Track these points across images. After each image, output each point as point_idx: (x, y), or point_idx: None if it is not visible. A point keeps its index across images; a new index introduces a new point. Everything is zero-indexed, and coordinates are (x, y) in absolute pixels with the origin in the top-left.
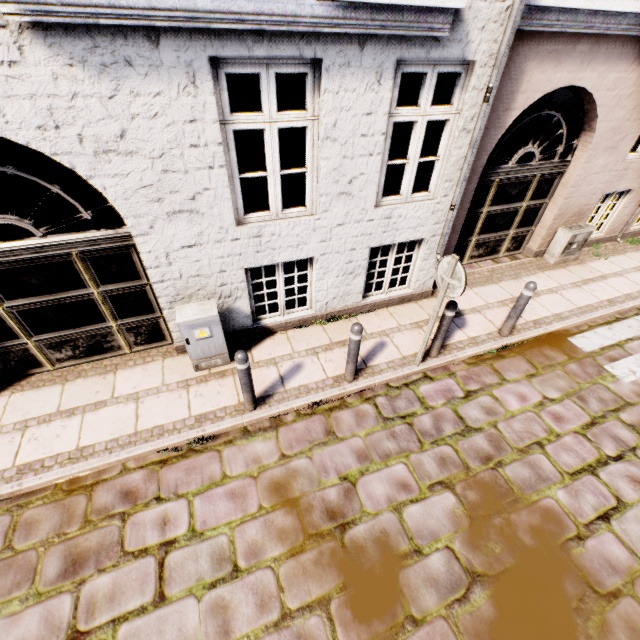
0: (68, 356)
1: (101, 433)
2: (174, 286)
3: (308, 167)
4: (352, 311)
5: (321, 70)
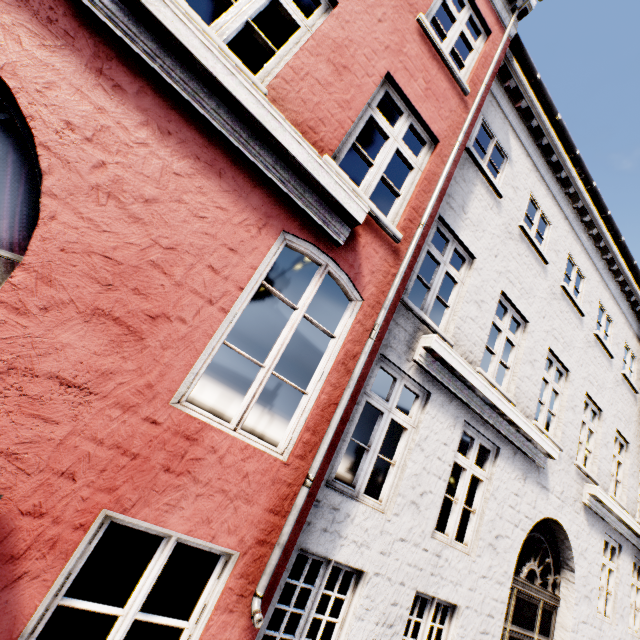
0: None
1: None
2: None
3: (611, 591)
4: None
5: (619, 549)
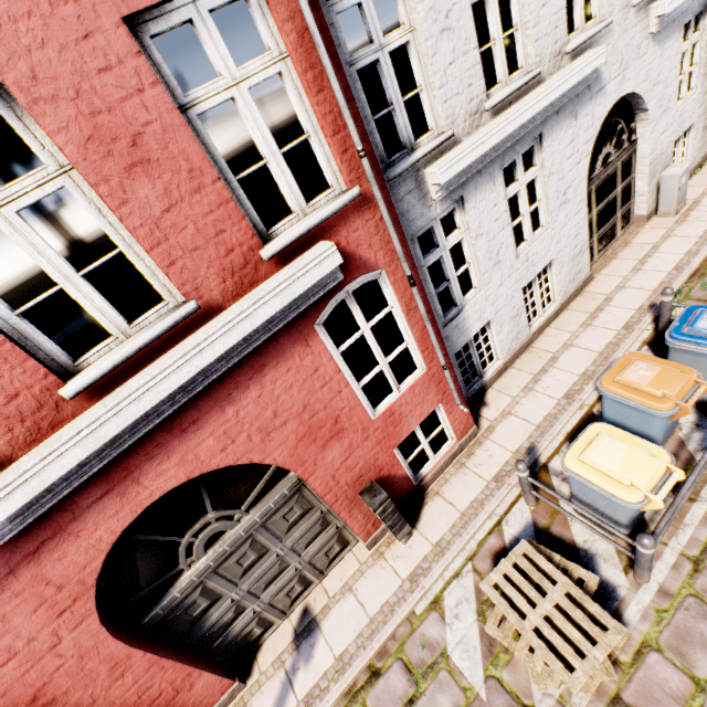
0: (602, 247)
1: (682, 247)
2: (653, 166)
3: (696, 63)
4: (703, 160)
5: None
